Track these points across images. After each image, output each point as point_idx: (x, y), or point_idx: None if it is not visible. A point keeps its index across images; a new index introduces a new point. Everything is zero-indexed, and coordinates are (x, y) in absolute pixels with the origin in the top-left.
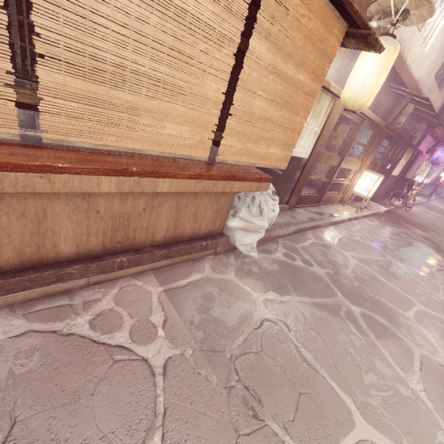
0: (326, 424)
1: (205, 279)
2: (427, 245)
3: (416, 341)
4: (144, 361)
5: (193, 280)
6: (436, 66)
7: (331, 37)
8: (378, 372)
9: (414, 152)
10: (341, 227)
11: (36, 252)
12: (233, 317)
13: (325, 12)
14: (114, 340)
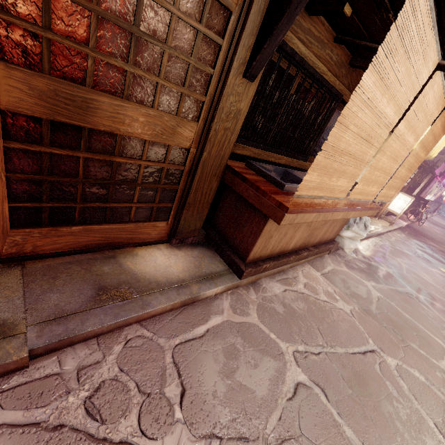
0: (434, 349)
1: (334, 269)
2: (444, 257)
3: None
4: (341, 310)
5: (330, 270)
6: None
7: (442, 133)
8: None
9: (431, 177)
10: (383, 238)
11: (284, 247)
12: (363, 293)
13: None
14: (321, 298)
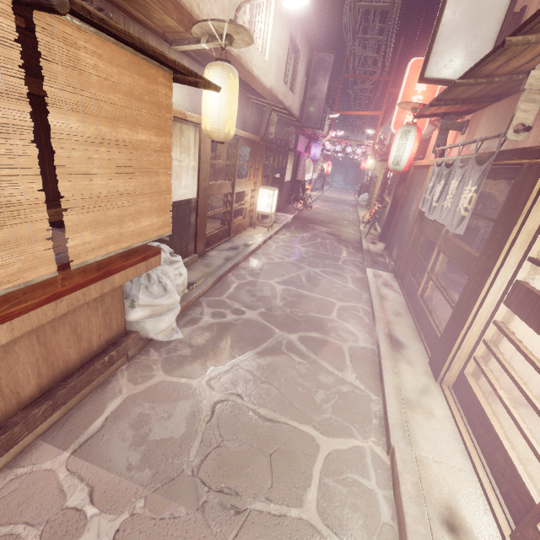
0: (299, 465)
1: (127, 400)
2: (331, 241)
3: (343, 338)
4: None
5: (111, 412)
6: (281, 72)
7: (158, 87)
8: (324, 385)
9: (295, 155)
10: (259, 253)
11: None
12: (179, 425)
13: (138, 63)
14: None
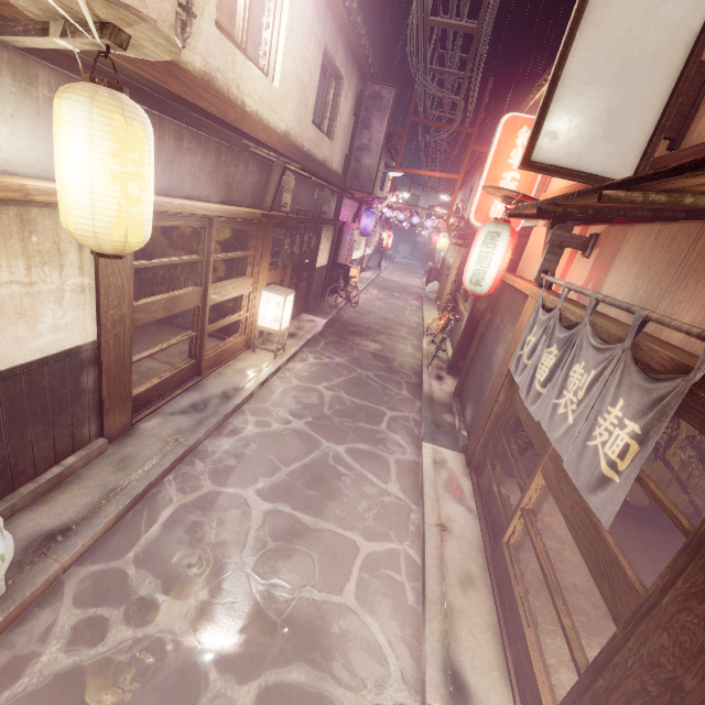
0: None
1: None
2: (377, 372)
3: (357, 676)
4: None
5: None
6: (308, 108)
7: None
8: None
9: (335, 228)
10: (248, 411)
11: None
12: None
13: None
14: None
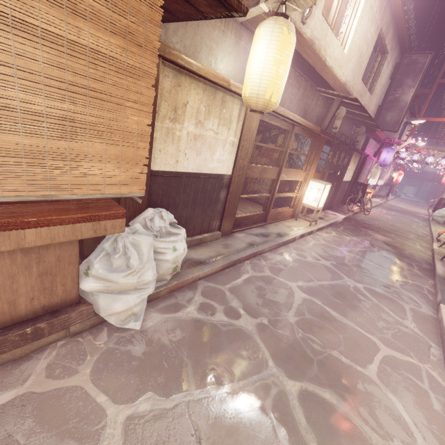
0: None
1: (17, 400)
2: (388, 253)
3: (382, 428)
4: None
5: None
6: (361, 69)
7: None
8: None
9: (361, 157)
10: (291, 247)
11: None
12: None
13: None
14: None
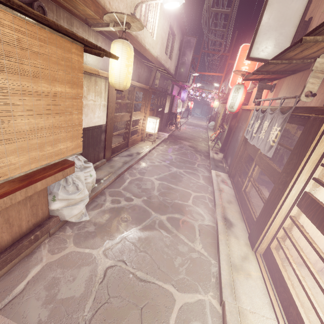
0: (160, 316)
1: (45, 267)
2: (191, 151)
3: (195, 218)
4: None
5: (32, 277)
6: (164, 47)
7: (72, 55)
8: (181, 253)
9: (171, 97)
10: (146, 159)
11: None
12: (80, 286)
13: (56, 39)
14: None
